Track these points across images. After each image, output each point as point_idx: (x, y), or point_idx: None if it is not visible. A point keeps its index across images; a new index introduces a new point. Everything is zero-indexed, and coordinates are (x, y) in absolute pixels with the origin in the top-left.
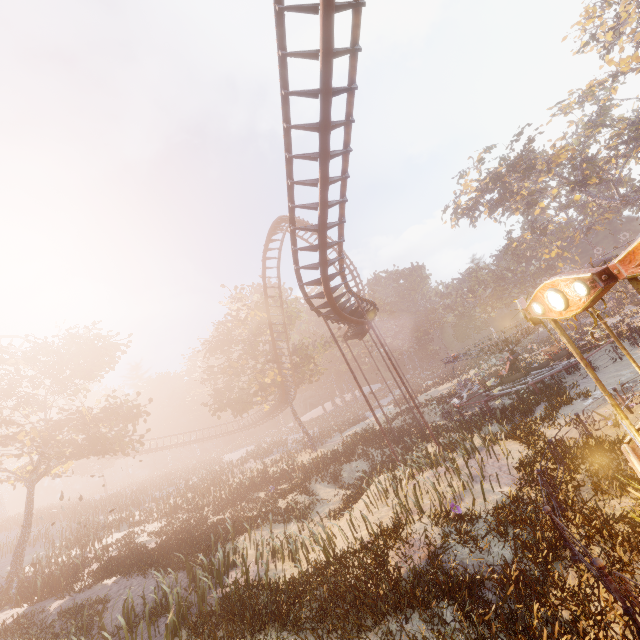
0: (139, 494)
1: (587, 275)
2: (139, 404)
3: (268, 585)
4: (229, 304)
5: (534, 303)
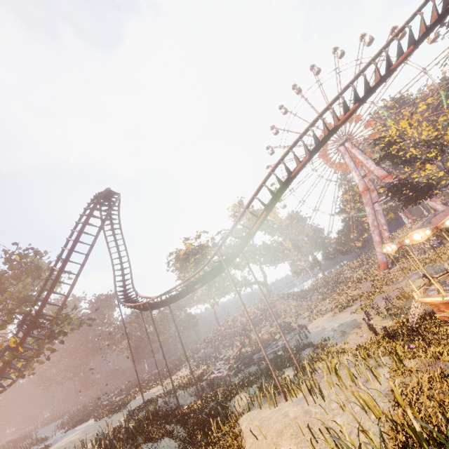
0: None
1: None
2: None
3: (406, 445)
4: None
5: (447, 221)
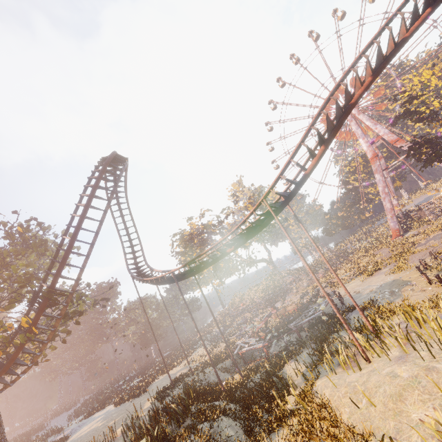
0: None
1: None
2: None
3: None
4: None
5: None
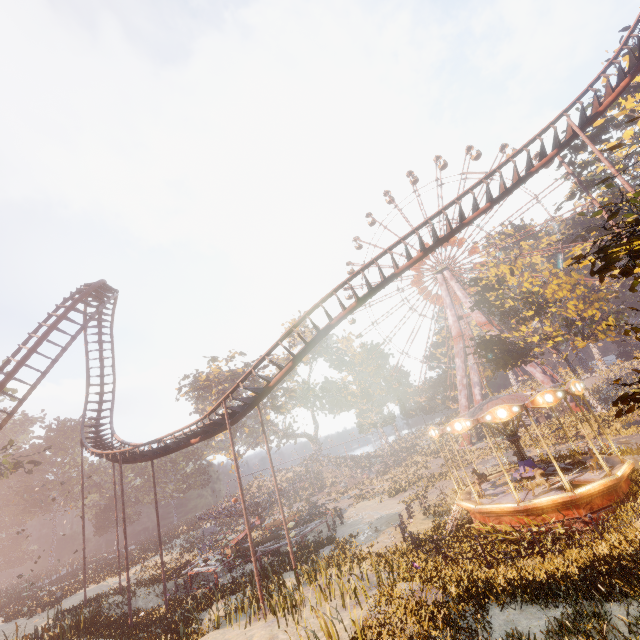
0: None
1: (520, 404)
2: None
3: None
4: None
5: (488, 415)
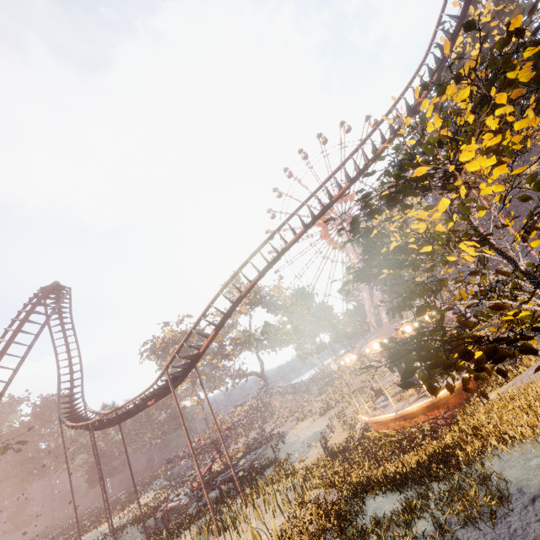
0: None
1: (388, 337)
2: None
3: None
4: None
5: (367, 348)
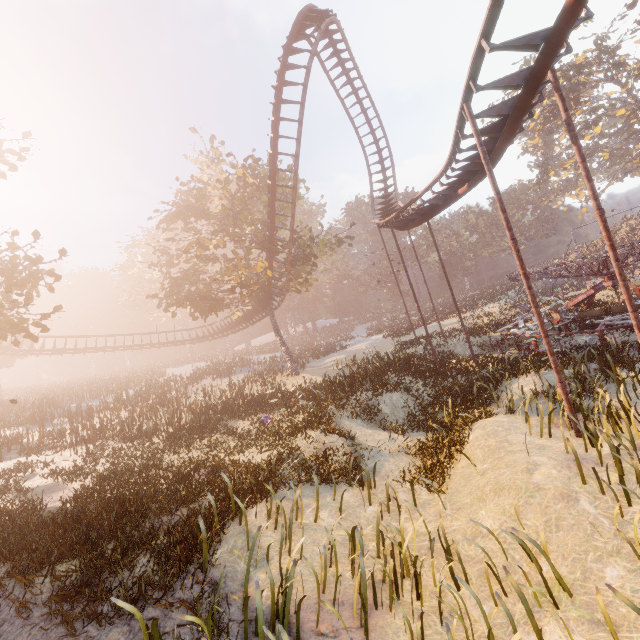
0: (46, 404)
1: None
2: (39, 257)
3: None
4: (199, 163)
5: None
